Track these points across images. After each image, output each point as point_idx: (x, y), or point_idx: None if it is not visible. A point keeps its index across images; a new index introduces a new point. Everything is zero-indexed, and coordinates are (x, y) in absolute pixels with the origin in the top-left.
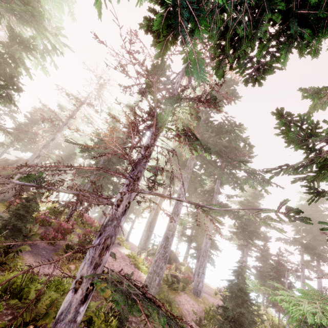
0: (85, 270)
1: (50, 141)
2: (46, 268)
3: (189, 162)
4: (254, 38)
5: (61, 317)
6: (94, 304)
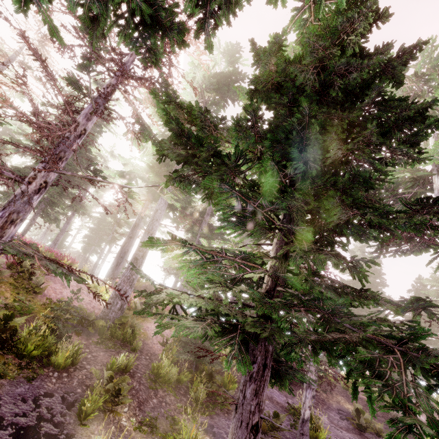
0: None
1: None
2: None
3: None
4: (106, 18)
5: None
6: (22, 318)
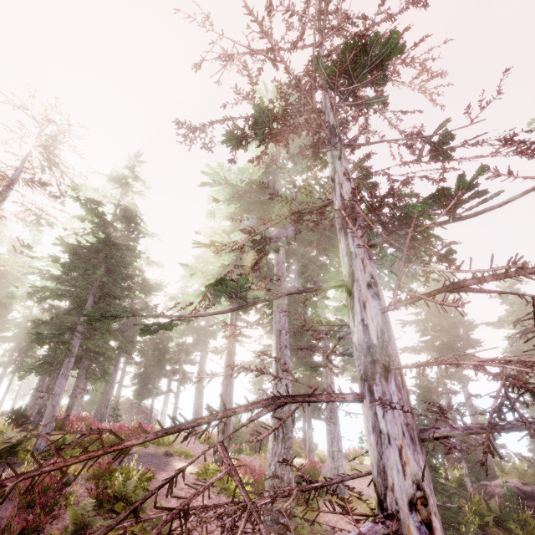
0: None
1: None
2: None
3: (279, 268)
4: None
5: None
6: None
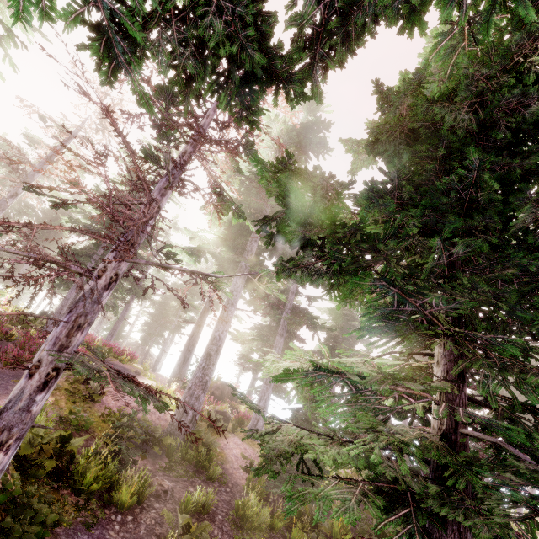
0: (45, 353)
1: (9, 198)
2: (1, 400)
3: (250, 244)
4: (204, 77)
5: (9, 405)
6: (80, 439)
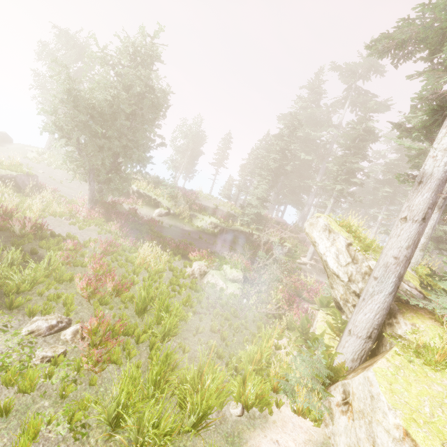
0: None
1: None
2: None
3: None
4: None
5: None
6: None
